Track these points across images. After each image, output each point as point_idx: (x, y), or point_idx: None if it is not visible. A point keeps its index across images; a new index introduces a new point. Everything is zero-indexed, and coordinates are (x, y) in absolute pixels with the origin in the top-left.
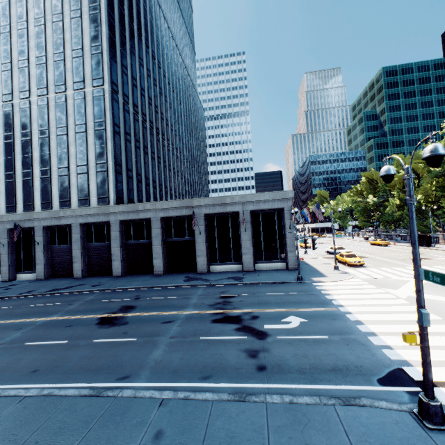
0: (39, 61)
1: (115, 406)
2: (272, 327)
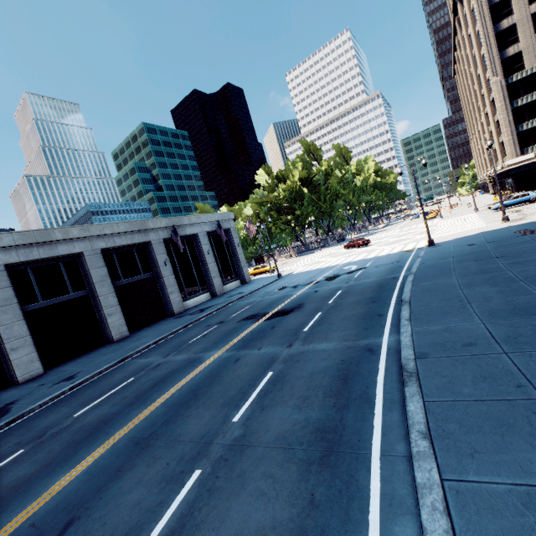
0: None
1: (424, 268)
2: (354, 268)
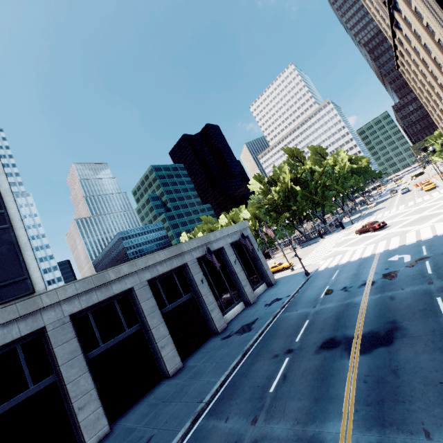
0: None
1: None
2: (408, 259)
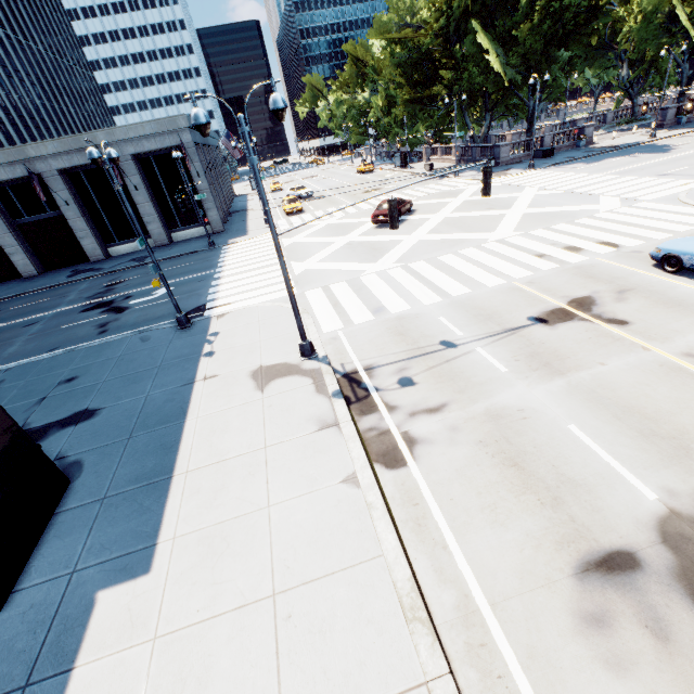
0: None
1: None
2: (137, 301)
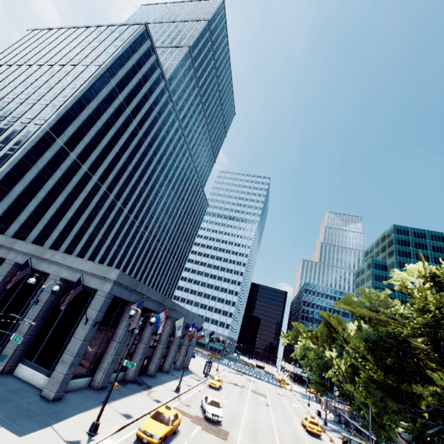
0: (19, 101)
1: None
2: None
